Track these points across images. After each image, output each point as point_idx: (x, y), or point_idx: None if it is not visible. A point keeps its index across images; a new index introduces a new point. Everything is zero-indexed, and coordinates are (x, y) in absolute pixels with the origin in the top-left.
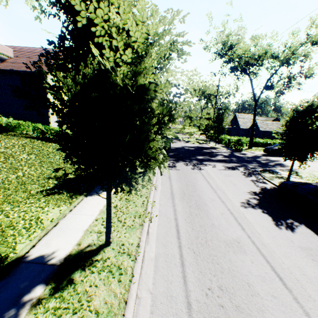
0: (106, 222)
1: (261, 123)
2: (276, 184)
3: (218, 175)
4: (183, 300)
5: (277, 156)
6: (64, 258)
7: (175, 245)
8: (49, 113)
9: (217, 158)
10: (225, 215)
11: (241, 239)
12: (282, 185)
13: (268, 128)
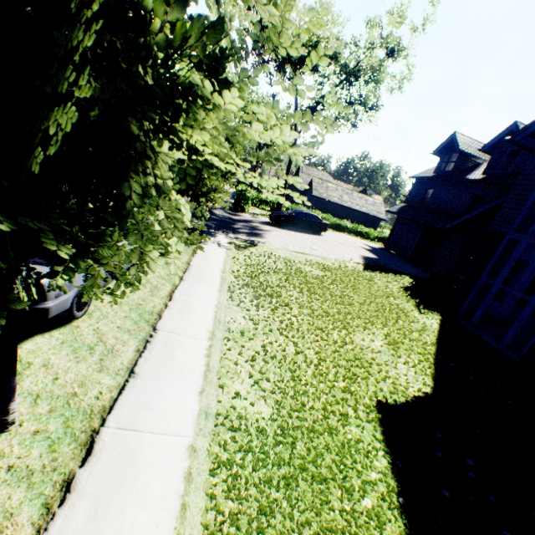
0: None
1: (320, 184)
2: None
3: None
4: None
5: (282, 227)
6: None
7: None
8: None
9: None
10: None
11: None
12: None
13: (327, 194)
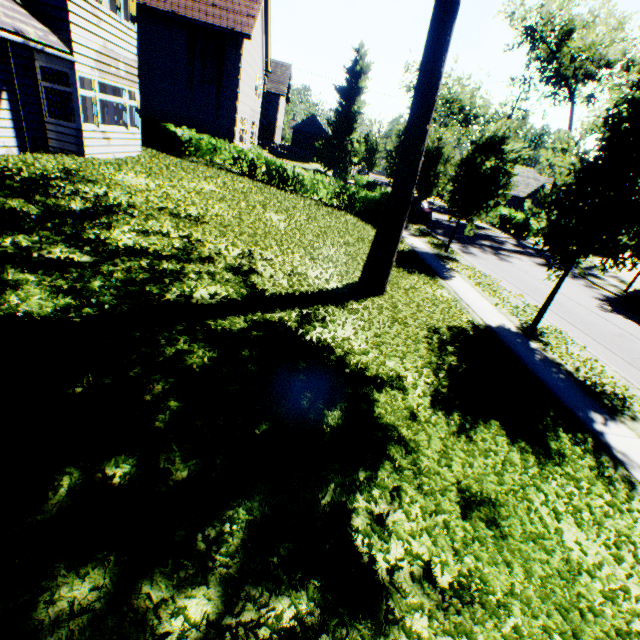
0: (544, 304)
1: None
2: (614, 292)
3: (540, 274)
4: (623, 361)
5: None
6: (517, 329)
7: (581, 333)
8: (235, 122)
9: (508, 247)
10: (594, 316)
11: (626, 335)
12: (636, 293)
13: None
